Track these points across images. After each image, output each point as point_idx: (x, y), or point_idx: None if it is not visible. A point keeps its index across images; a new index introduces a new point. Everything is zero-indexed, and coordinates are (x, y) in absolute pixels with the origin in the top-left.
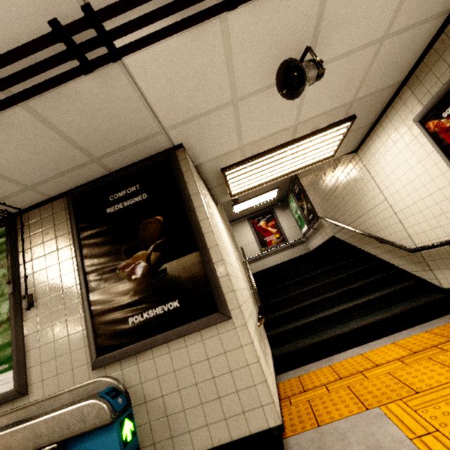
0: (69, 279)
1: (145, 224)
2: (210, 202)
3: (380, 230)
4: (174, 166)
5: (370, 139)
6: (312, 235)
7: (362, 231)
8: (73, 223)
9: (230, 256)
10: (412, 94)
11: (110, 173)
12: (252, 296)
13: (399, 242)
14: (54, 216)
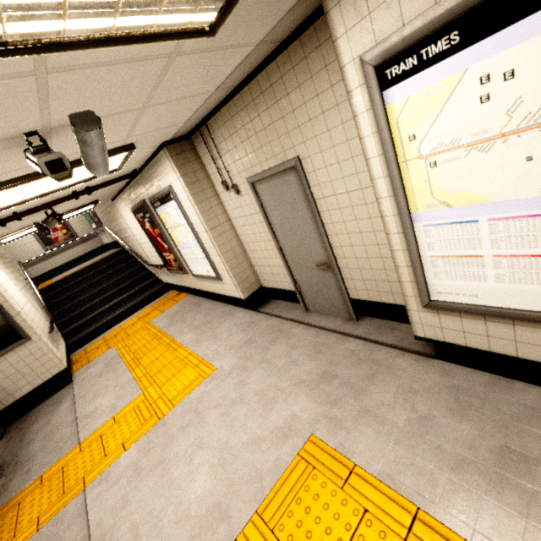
0: None
1: None
2: None
3: (137, 249)
4: None
5: (117, 201)
6: (102, 233)
7: (129, 247)
8: None
9: (19, 299)
10: (127, 198)
11: None
12: (43, 312)
13: (145, 258)
14: None
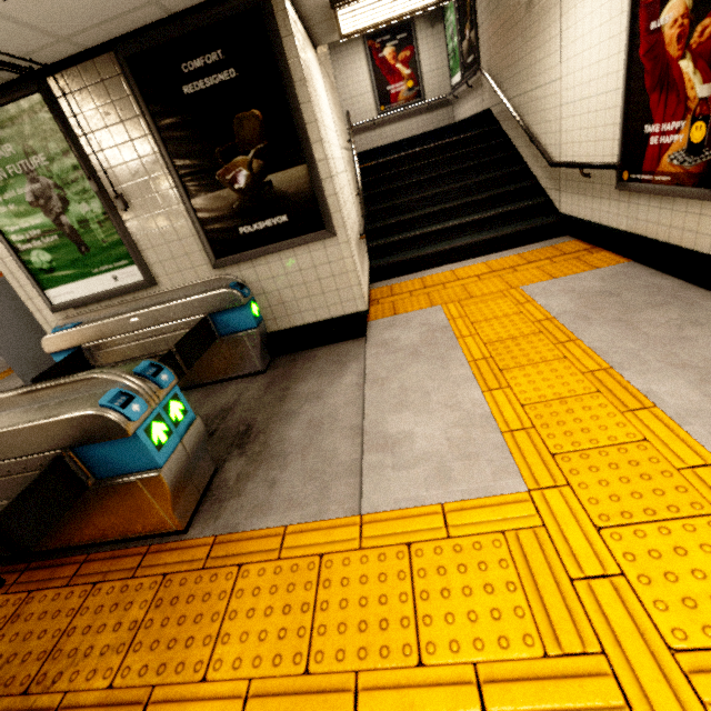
0: (160, 181)
1: (240, 120)
2: (312, 67)
3: (539, 124)
4: (270, 27)
5: None
6: (464, 95)
7: (520, 118)
8: (142, 104)
9: (336, 156)
10: None
11: (169, 16)
12: (355, 201)
13: (549, 149)
14: (107, 87)
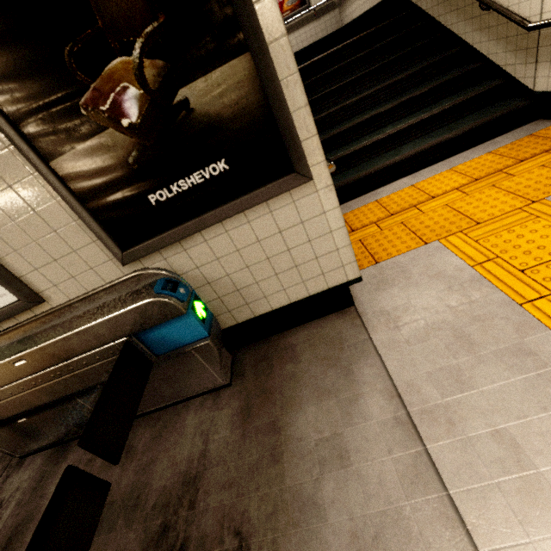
0: None
1: None
2: None
3: None
4: None
5: None
6: None
7: None
8: None
9: None
10: None
11: None
12: None
13: (516, 9)
14: None
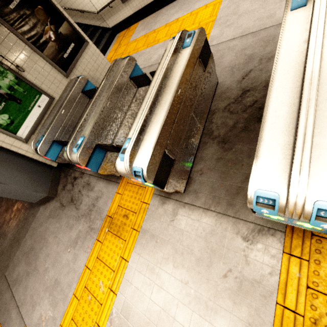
0: (26, 51)
1: (37, 12)
2: None
3: (79, 5)
4: None
5: None
6: None
7: (70, 8)
8: (0, 19)
9: None
10: None
11: None
12: None
13: (90, 10)
14: None
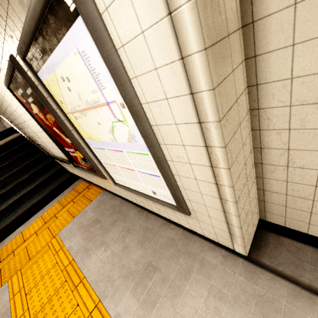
0: None
1: None
2: None
3: (34, 137)
4: None
5: None
6: (0, 118)
7: (25, 135)
8: None
9: None
10: None
11: None
12: None
13: (46, 147)
14: None
